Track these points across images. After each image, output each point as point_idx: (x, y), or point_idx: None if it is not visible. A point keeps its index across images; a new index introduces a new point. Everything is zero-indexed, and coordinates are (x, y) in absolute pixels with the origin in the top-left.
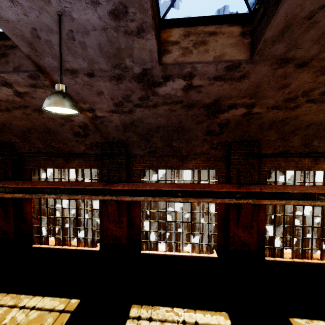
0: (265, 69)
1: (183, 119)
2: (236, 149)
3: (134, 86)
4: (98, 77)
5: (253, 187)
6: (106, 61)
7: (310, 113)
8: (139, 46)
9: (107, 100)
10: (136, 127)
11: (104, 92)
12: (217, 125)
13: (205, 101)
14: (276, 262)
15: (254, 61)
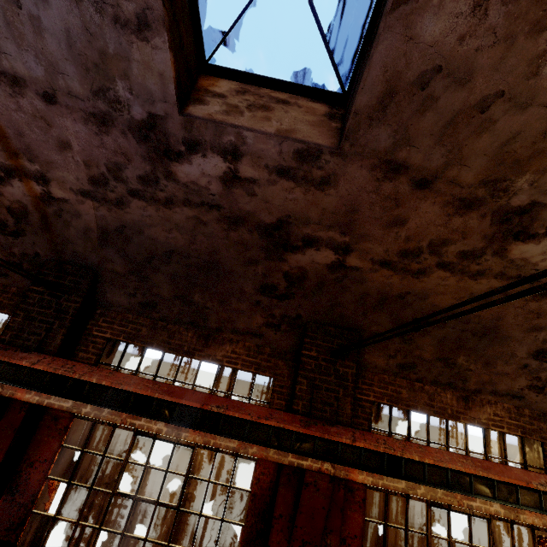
0: (363, 175)
1: (219, 247)
2: (315, 336)
3: (132, 146)
4: (63, 108)
5: (339, 429)
6: (81, 76)
7: (446, 292)
8: (142, 60)
9: (78, 165)
10: (127, 242)
11: (73, 144)
12: (283, 277)
13: (263, 218)
14: None
15: (343, 153)
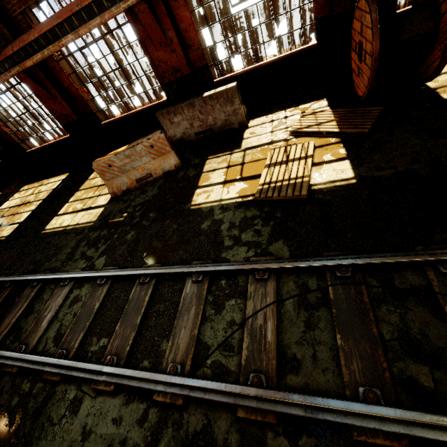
0: None
1: None
2: None
3: None
4: None
5: (8, 48)
6: None
7: None
8: None
9: None
10: None
11: None
12: None
13: None
14: (113, 123)
15: None
